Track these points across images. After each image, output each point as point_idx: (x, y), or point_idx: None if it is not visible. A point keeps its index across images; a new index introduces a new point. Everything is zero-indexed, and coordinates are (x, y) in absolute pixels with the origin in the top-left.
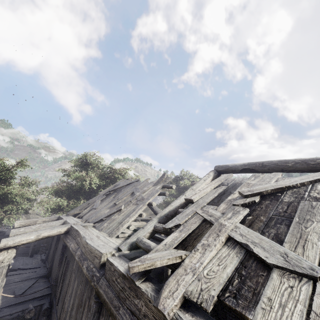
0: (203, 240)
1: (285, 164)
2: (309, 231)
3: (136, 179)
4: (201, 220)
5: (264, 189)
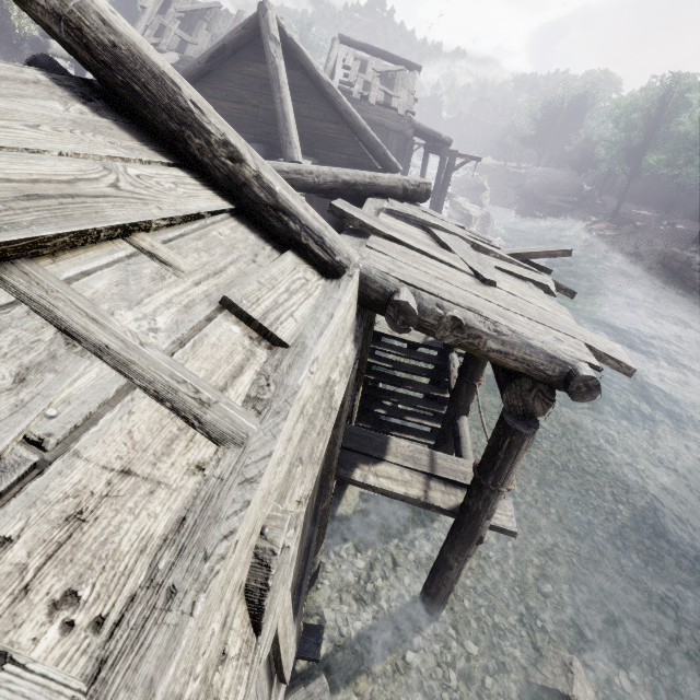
0: (372, 89)
1: (385, 54)
2: (398, 89)
3: (215, 3)
4: (363, 81)
5: (383, 70)
